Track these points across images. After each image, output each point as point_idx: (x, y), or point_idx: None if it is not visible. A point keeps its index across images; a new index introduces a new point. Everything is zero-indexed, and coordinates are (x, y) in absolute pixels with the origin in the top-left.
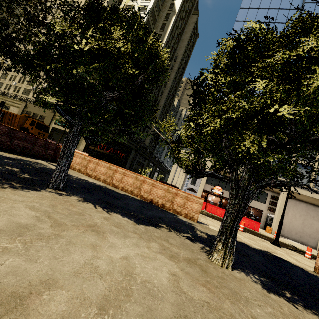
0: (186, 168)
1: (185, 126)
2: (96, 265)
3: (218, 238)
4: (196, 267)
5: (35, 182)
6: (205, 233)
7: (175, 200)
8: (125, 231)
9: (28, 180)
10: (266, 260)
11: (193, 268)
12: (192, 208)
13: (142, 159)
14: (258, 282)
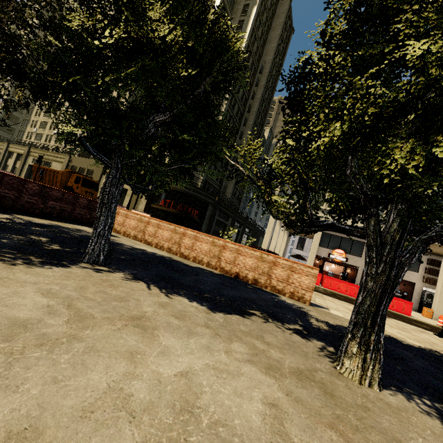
0: (285, 218)
1: (278, 151)
2: (128, 393)
3: (349, 334)
4: (313, 388)
5: (66, 254)
6: (324, 321)
7: (273, 272)
8: (191, 324)
9: (55, 252)
10: (436, 368)
11: (308, 389)
12: (301, 283)
13: (223, 218)
14: (434, 413)
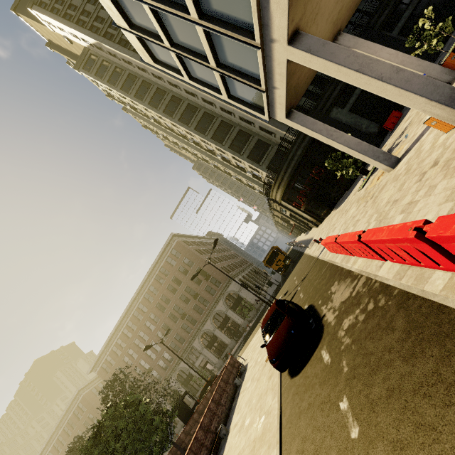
0: None
1: None
2: None
3: None
4: None
5: None
6: None
7: None
8: None
9: None
10: None
11: None
12: None
13: None
14: None
